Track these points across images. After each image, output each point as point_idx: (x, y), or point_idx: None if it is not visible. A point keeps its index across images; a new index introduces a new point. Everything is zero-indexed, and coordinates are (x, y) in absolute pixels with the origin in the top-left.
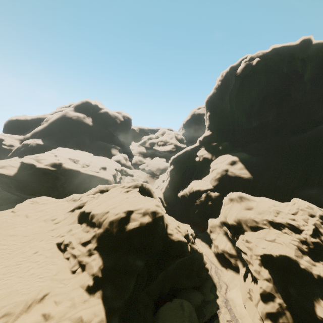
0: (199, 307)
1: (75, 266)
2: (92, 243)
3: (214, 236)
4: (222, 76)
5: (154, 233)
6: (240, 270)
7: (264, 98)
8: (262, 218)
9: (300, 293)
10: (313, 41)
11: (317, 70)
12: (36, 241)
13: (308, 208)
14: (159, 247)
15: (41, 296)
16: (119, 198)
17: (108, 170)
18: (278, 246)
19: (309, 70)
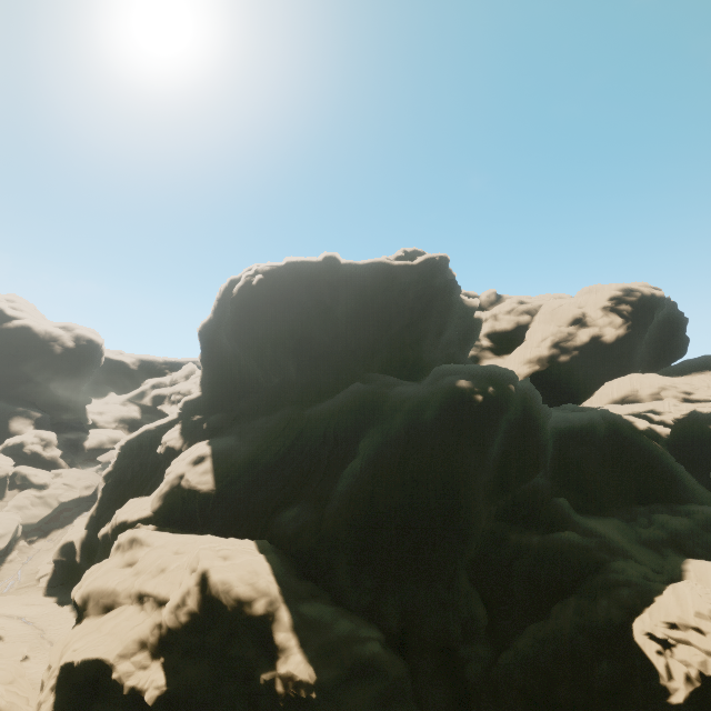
0: None
1: None
2: None
3: None
4: (220, 292)
5: None
6: None
7: (275, 339)
8: (133, 583)
9: None
10: (341, 260)
11: (355, 302)
12: None
13: (196, 556)
14: None
15: None
16: None
17: None
18: (107, 639)
19: (344, 300)
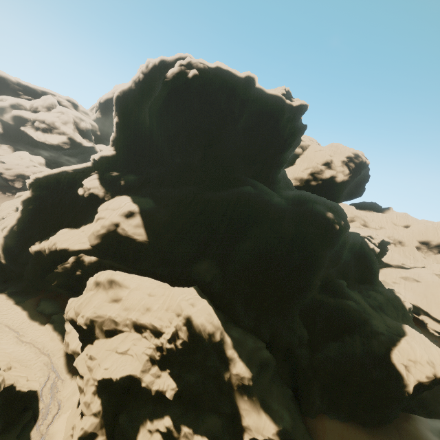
0: None
1: None
2: None
3: (68, 329)
4: (147, 67)
5: None
6: None
7: (193, 131)
8: (126, 317)
9: (130, 418)
10: (257, 83)
11: (252, 121)
12: None
13: (178, 305)
14: None
15: None
16: None
17: None
18: (127, 360)
19: (245, 116)
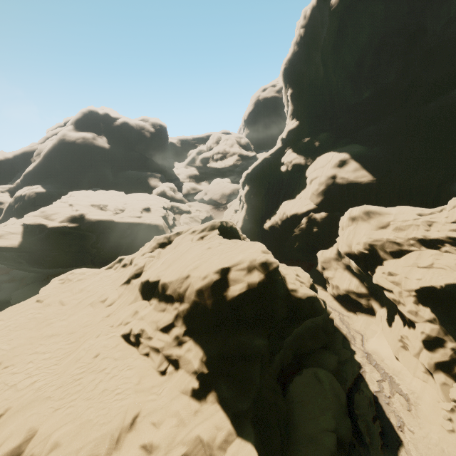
0: (336, 371)
1: (163, 364)
2: (178, 326)
3: (330, 274)
4: (305, 17)
5: (273, 296)
6: (378, 312)
7: (380, 43)
8: (406, 237)
9: None
10: None
11: None
12: (89, 339)
13: None
14: (284, 313)
15: (129, 421)
16: (197, 251)
17: (153, 212)
18: (439, 272)
19: None
